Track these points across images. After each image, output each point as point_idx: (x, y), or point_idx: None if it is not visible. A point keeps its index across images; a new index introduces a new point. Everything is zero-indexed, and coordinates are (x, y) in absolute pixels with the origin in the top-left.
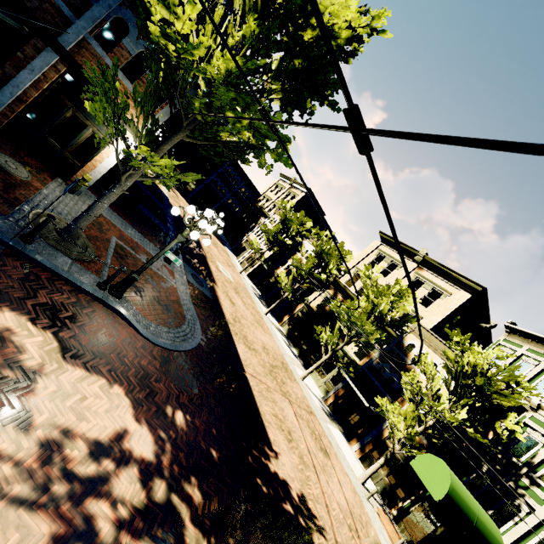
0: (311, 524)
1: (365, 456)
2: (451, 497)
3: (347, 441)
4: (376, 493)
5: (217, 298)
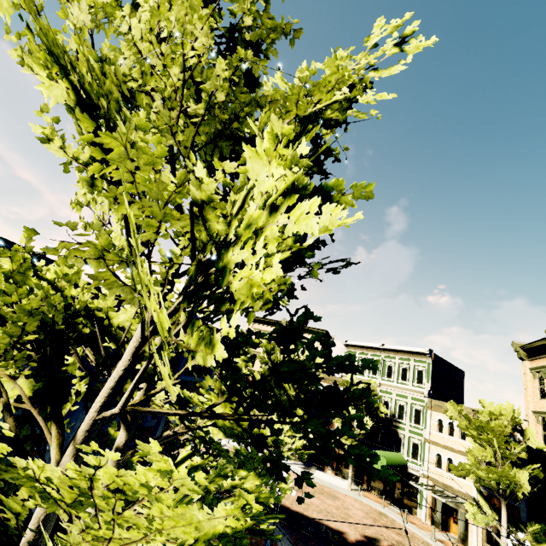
0: (375, 542)
1: (336, 470)
2: (389, 464)
3: (323, 472)
4: (354, 485)
5: None
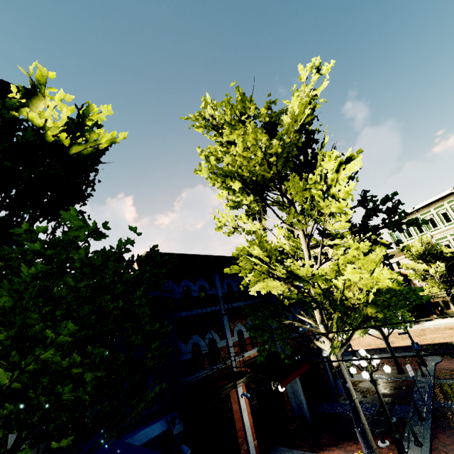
0: None
1: (441, 315)
2: None
3: (431, 321)
4: None
5: (356, 350)
